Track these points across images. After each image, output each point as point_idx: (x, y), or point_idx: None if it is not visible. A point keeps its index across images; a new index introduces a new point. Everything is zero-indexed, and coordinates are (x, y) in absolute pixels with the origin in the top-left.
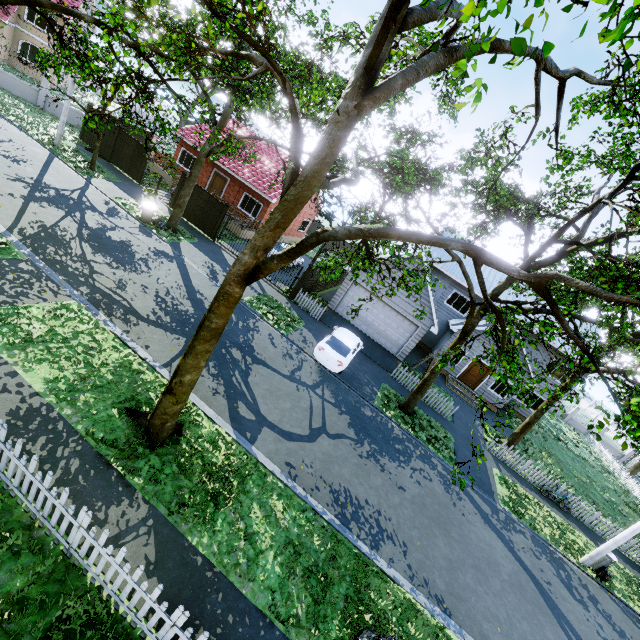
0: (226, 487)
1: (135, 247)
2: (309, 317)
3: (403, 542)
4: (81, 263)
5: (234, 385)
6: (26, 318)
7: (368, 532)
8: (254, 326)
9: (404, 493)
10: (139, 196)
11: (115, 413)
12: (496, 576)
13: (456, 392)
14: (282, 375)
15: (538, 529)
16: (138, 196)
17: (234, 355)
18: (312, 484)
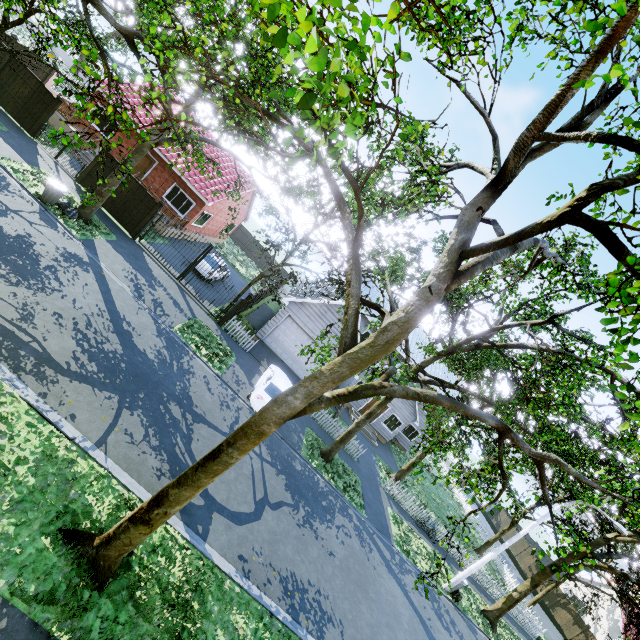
0: (188, 616)
1: (38, 247)
2: (239, 348)
3: (340, 620)
4: None
5: (178, 458)
6: None
7: (314, 620)
8: (189, 366)
9: (334, 559)
10: (34, 158)
11: (47, 543)
12: (401, 628)
13: None
14: (223, 433)
15: (419, 564)
16: (33, 158)
17: (174, 413)
18: (264, 577)
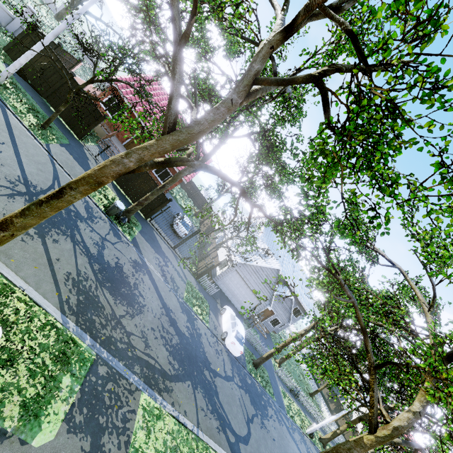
0: None
1: (124, 268)
2: (207, 294)
3: None
4: (118, 327)
5: (219, 413)
6: (143, 452)
7: None
8: (198, 330)
9: (275, 443)
10: (88, 166)
11: None
12: None
13: (257, 327)
14: (224, 378)
15: (296, 421)
16: (88, 166)
17: (207, 377)
18: None
